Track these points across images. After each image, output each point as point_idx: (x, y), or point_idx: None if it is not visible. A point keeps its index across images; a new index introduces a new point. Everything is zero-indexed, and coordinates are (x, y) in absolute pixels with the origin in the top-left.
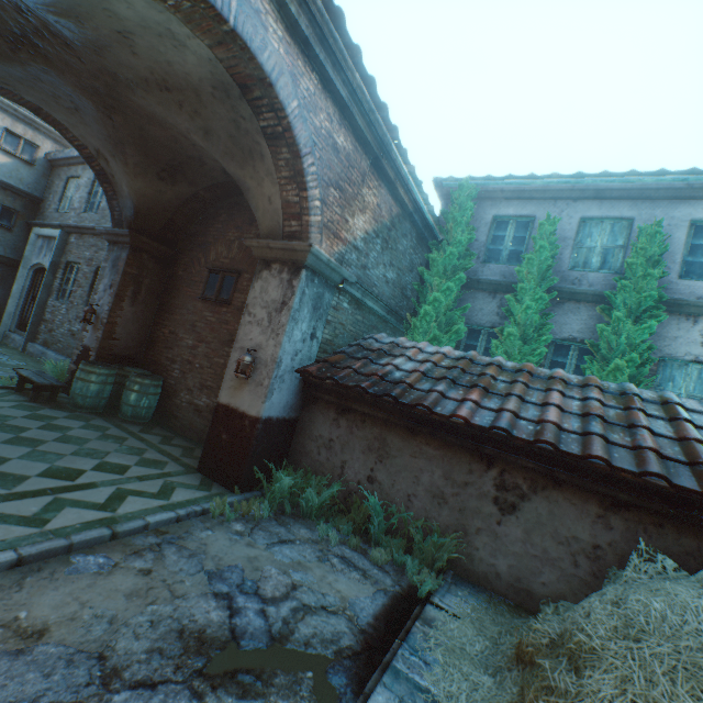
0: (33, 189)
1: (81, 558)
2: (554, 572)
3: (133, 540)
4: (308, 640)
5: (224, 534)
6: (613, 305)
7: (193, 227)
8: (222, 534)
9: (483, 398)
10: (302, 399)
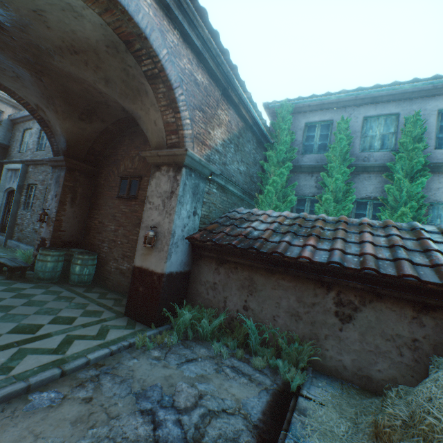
0: (2, 140)
1: (37, 395)
2: (385, 362)
3: (78, 375)
4: (215, 442)
5: (146, 360)
6: (394, 172)
7: (108, 151)
8: (144, 360)
9: (318, 242)
10: (192, 257)
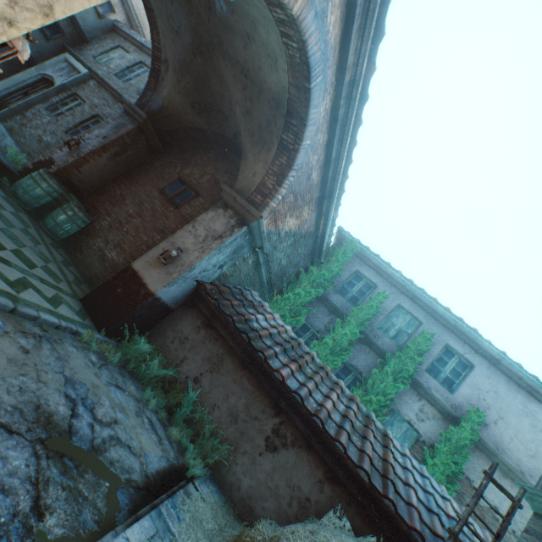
0: (88, 31)
1: None
2: (274, 503)
3: (25, 322)
4: (113, 462)
5: (83, 357)
6: (387, 363)
7: (187, 145)
8: (82, 356)
9: (297, 371)
10: (186, 300)
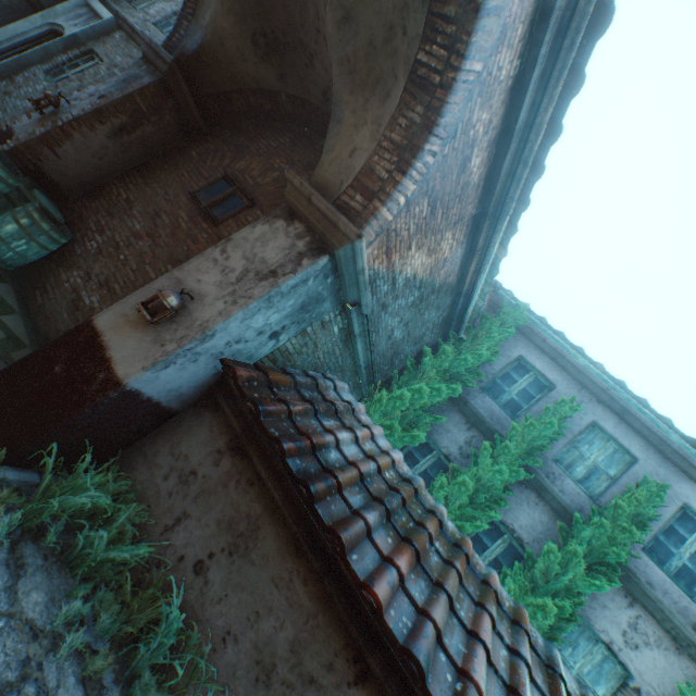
0: None
1: None
2: None
3: None
4: None
5: None
6: (574, 532)
7: (246, 124)
8: None
9: (411, 570)
10: (203, 394)
